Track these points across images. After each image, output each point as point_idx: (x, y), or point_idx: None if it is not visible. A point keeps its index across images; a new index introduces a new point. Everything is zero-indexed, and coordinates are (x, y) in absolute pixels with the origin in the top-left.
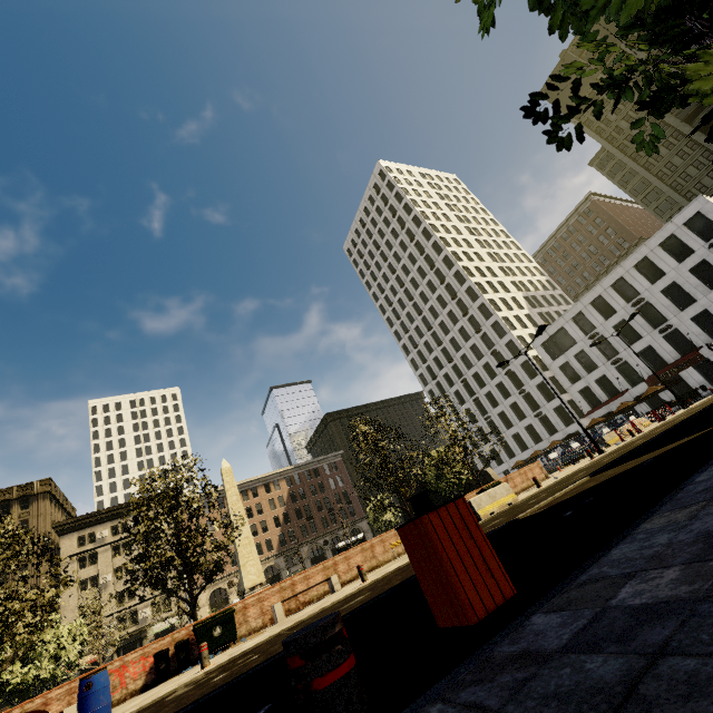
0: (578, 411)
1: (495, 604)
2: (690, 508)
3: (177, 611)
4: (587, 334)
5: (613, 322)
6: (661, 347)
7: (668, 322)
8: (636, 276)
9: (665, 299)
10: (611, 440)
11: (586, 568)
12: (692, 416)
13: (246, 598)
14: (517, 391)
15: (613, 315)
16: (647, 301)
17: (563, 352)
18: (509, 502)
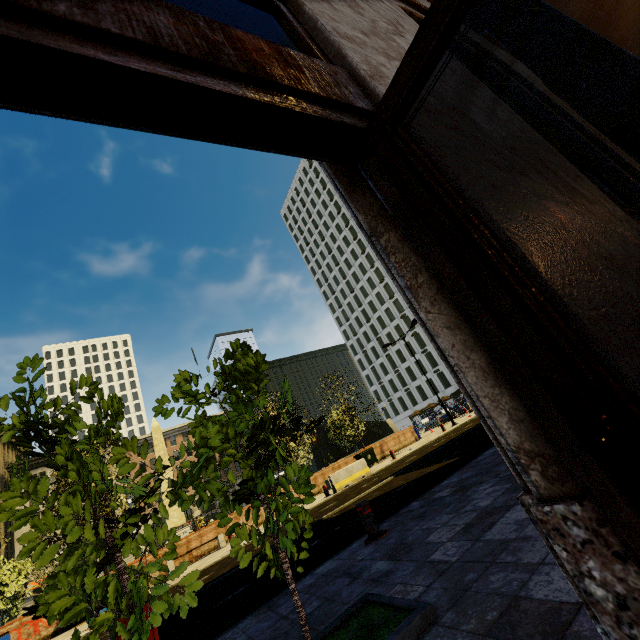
0: None
1: None
2: (263, 615)
3: None
4: None
5: None
6: None
7: None
8: None
9: None
10: None
11: None
12: None
13: (147, 556)
14: (421, 350)
15: None
16: None
17: None
18: (364, 475)
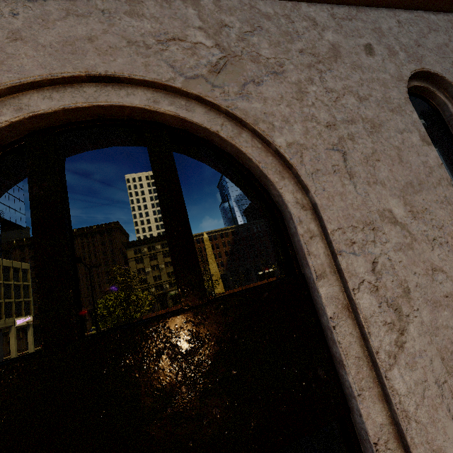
0: None
1: None
2: None
3: None
4: None
5: None
6: None
7: None
8: None
9: None
10: None
11: None
12: None
13: None
14: None
15: None
16: None
17: None
18: None
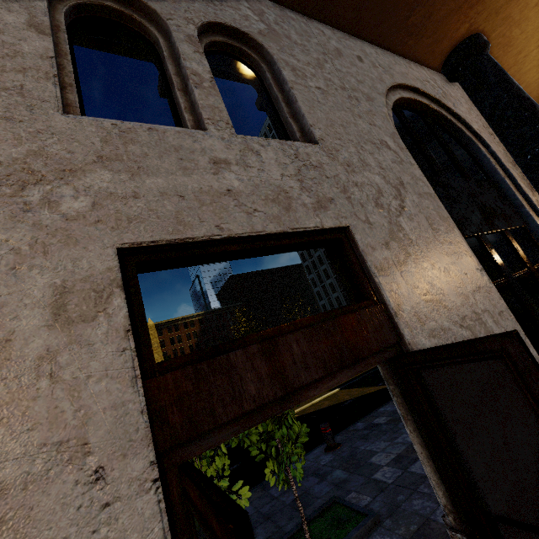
0: None
1: None
2: (260, 493)
3: None
4: None
5: None
6: None
7: None
8: None
9: None
10: None
11: None
12: None
13: None
14: None
15: None
16: None
17: None
18: None
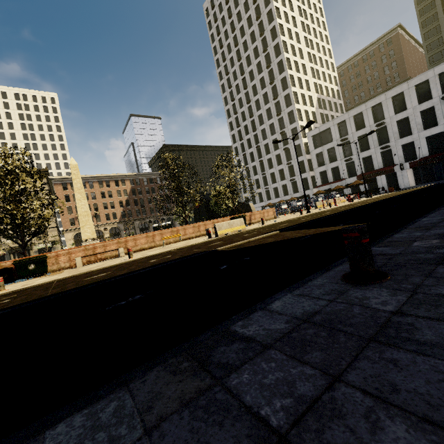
0: (314, 184)
1: None
2: (193, 381)
3: (52, 239)
4: (341, 137)
5: (359, 134)
6: (376, 158)
7: (389, 143)
8: (389, 105)
9: (396, 127)
10: (319, 205)
11: None
12: (362, 206)
13: (59, 251)
14: (286, 162)
15: (362, 129)
16: (386, 125)
17: (322, 145)
18: (240, 230)
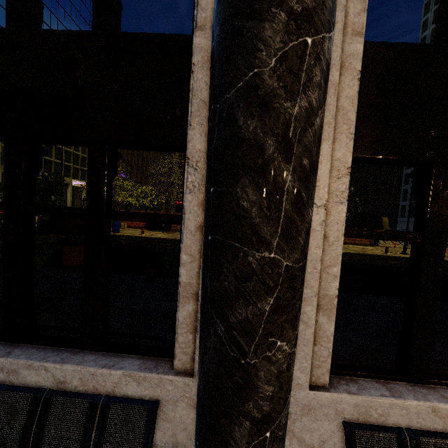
0: None
1: (69, 265)
2: None
3: None
4: None
5: None
6: None
7: None
8: None
9: None
10: None
11: (74, 270)
12: None
13: None
14: None
15: None
16: None
17: None
18: None
